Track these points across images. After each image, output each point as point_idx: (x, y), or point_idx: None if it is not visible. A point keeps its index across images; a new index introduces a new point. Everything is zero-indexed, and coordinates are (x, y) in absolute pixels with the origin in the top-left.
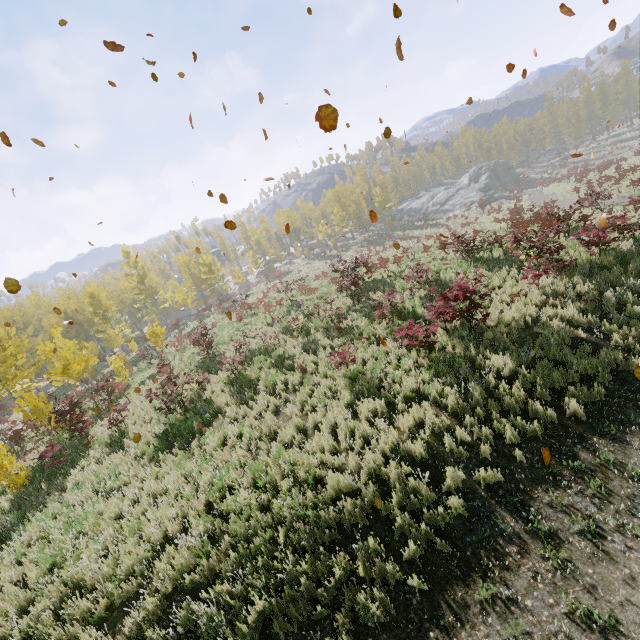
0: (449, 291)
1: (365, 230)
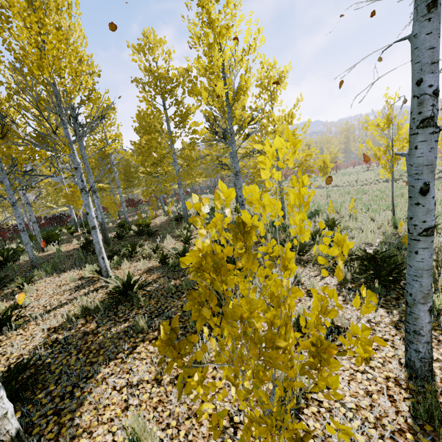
0: None
1: None
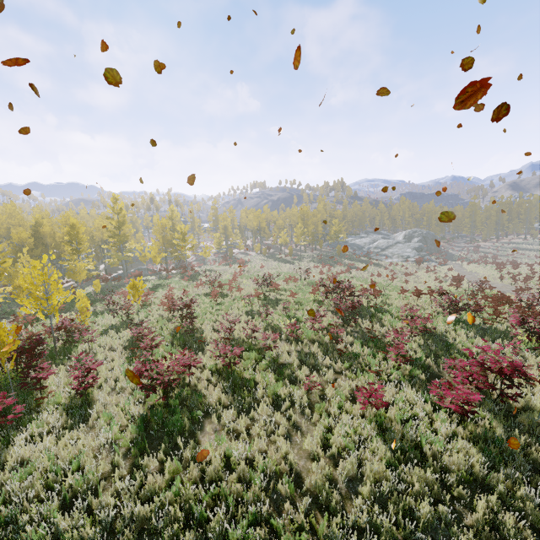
0: (491, 361)
1: (315, 248)
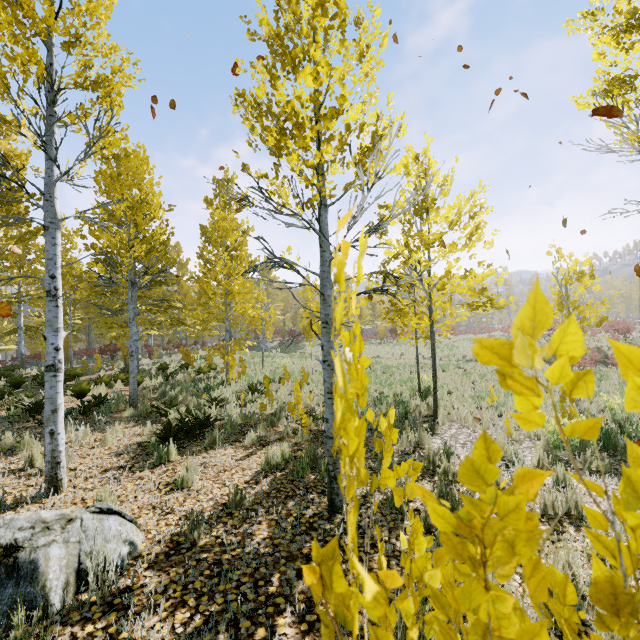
0: None
1: None
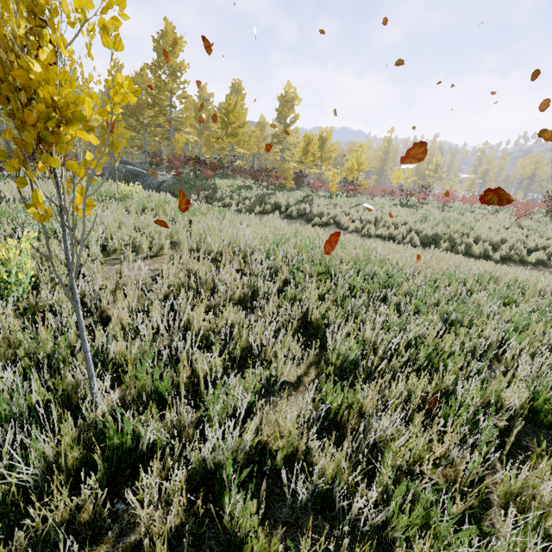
0: None
1: None
